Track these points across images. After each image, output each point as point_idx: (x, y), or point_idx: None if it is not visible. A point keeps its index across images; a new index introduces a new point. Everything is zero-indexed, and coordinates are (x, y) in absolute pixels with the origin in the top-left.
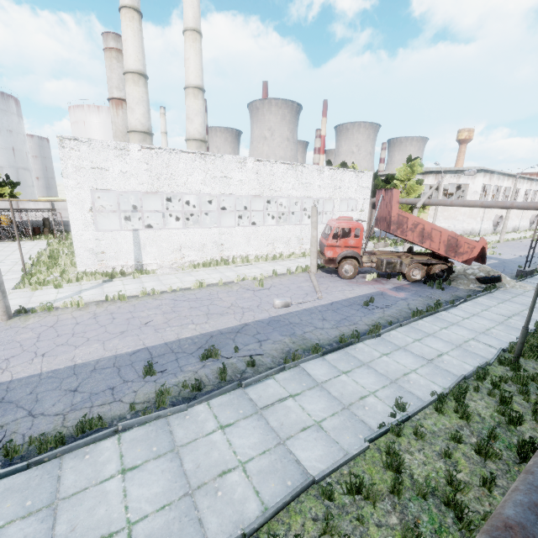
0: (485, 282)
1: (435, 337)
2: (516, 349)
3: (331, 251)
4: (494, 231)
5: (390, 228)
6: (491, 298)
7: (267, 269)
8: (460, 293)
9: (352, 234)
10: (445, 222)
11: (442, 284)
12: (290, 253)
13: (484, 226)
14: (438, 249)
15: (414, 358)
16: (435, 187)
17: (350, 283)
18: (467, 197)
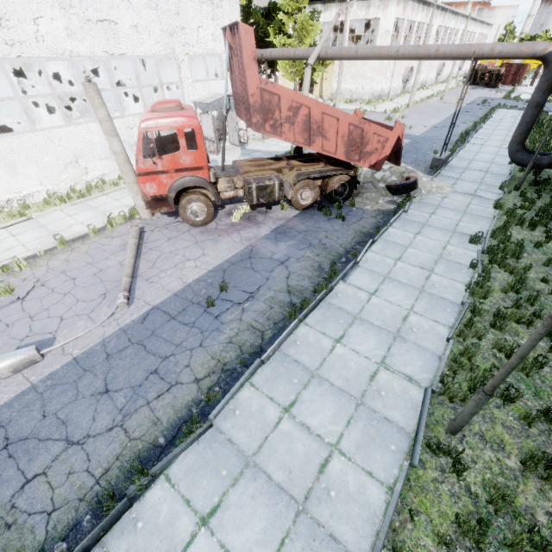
0: (398, 192)
1: (322, 382)
2: (460, 418)
3: (152, 184)
4: (403, 90)
5: (251, 120)
6: (405, 223)
7: (57, 227)
8: (366, 223)
9: (182, 144)
10: (352, 82)
11: (344, 205)
12: (119, 175)
13: (394, 84)
14: (335, 151)
15: (270, 506)
16: (333, 23)
17: (202, 237)
18: (377, 42)
